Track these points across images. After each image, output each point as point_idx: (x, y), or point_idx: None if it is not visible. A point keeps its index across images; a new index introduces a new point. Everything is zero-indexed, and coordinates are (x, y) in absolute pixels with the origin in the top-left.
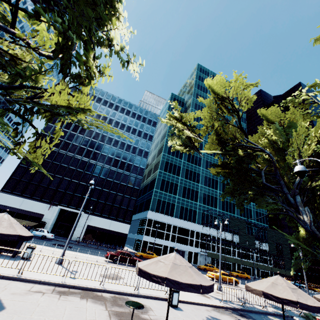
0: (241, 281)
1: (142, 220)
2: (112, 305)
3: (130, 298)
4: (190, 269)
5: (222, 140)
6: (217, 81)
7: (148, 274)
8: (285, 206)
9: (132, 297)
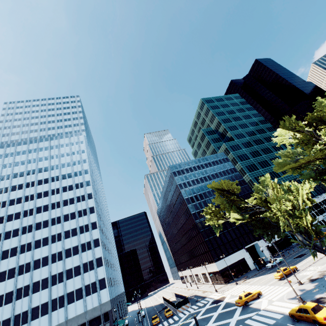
0: None
1: None
2: None
3: None
4: None
5: None
6: None
7: None
8: None
9: None
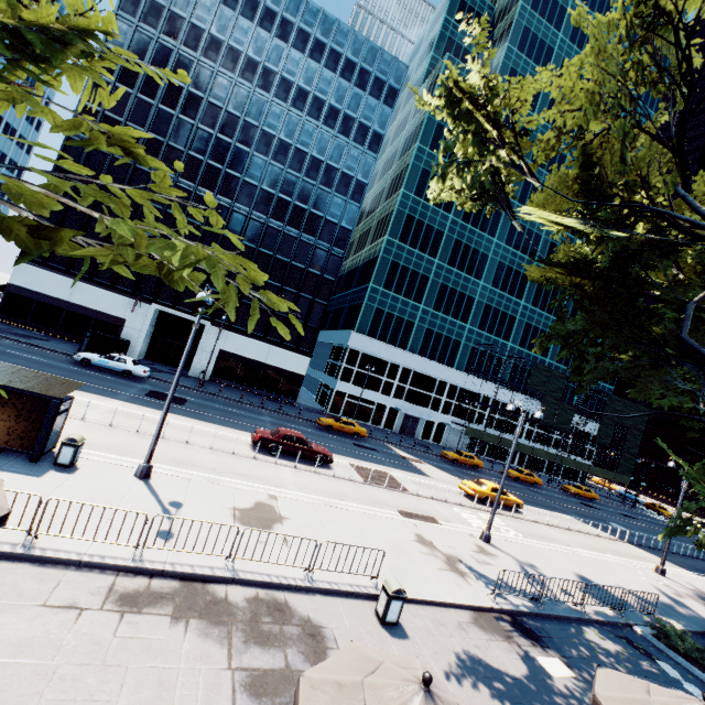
0: (524, 494)
1: (337, 349)
2: (245, 640)
3: (292, 599)
4: None
5: (596, 185)
6: None
7: None
8: None
9: (297, 596)
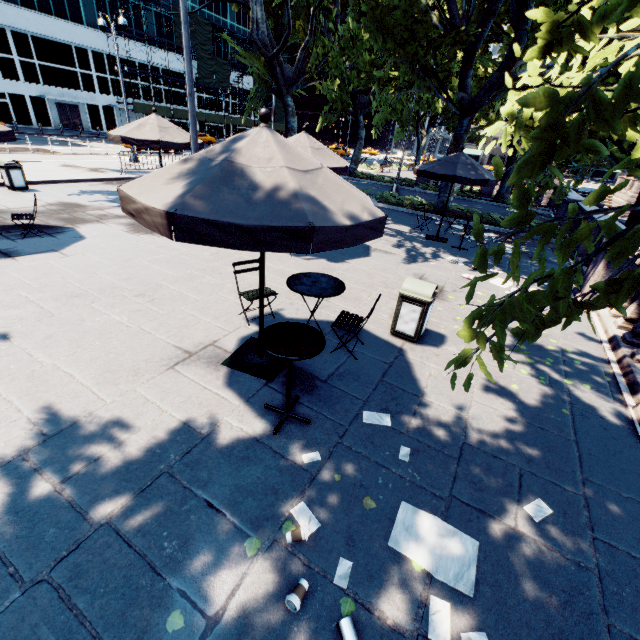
0: None
1: None
2: None
3: None
4: None
5: None
6: None
7: None
8: None
9: None
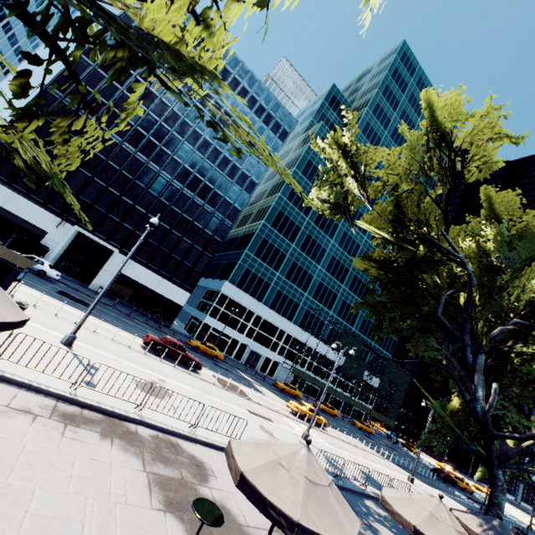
0: (328, 420)
1: (210, 292)
2: (153, 458)
3: (182, 443)
4: (332, 495)
5: (400, 218)
6: (449, 101)
7: (259, 496)
8: (454, 361)
9: (185, 442)
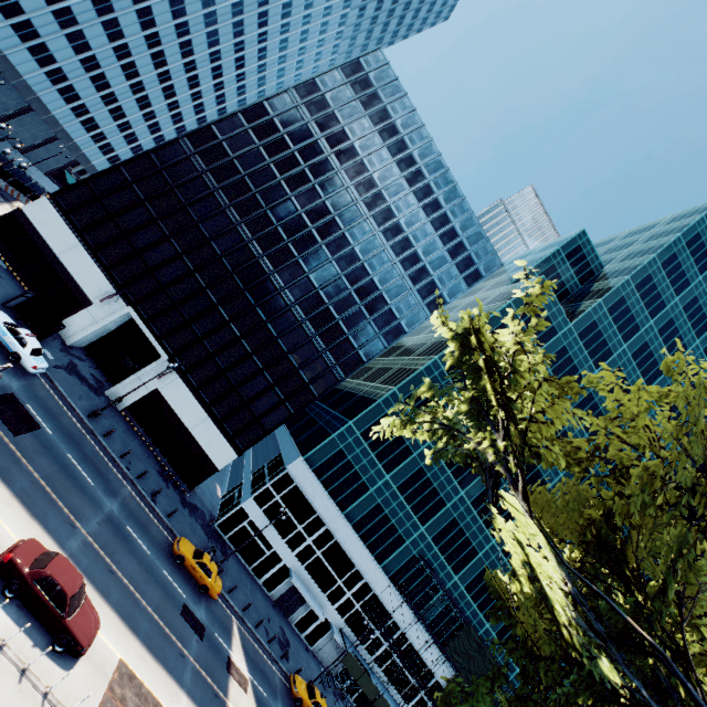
0: None
1: (279, 460)
2: None
3: None
4: None
5: (613, 545)
6: None
7: None
8: None
9: None
